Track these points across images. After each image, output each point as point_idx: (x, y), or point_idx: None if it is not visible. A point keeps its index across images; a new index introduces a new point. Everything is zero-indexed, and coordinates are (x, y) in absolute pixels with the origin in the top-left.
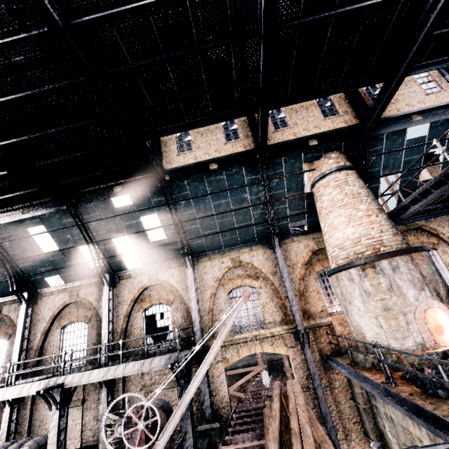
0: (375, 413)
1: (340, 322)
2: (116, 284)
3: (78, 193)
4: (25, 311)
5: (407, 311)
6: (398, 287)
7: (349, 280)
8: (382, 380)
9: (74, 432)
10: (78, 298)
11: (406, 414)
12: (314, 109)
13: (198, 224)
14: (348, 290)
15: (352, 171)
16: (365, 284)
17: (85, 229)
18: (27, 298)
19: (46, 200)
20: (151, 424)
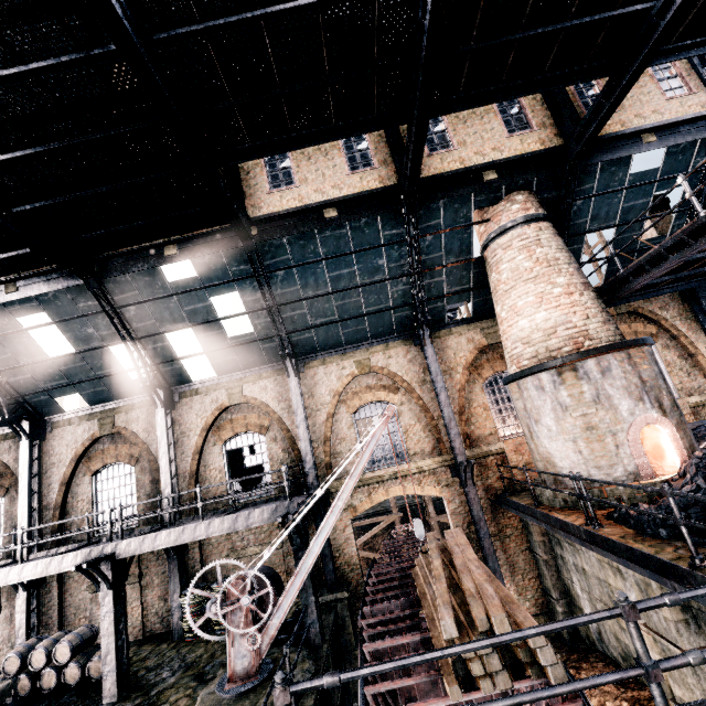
0: (560, 565)
1: (516, 449)
2: (175, 405)
3: (103, 257)
4: (29, 451)
5: (617, 429)
6: (607, 398)
7: (538, 390)
8: (580, 522)
9: (131, 619)
10: (115, 428)
11: (618, 562)
12: (493, 119)
13: (304, 309)
14: (535, 404)
15: (547, 224)
16: (562, 394)
17: (120, 318)
18: (28, 431)
19: (47, 270)
20: (257, 598)
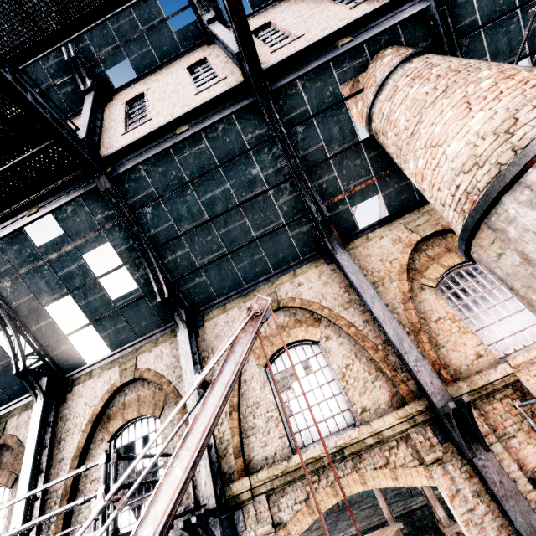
0: None
1: None
2: (66, 396)
3: None
4: None
5: None
6: None
7: None
8: None
9: None
10: (3, 437)
11: None
12: (333, 8)
13: (186, 248)
14: None
15: (434, 55)
16: None
17: None
18: None
19: None
20: None
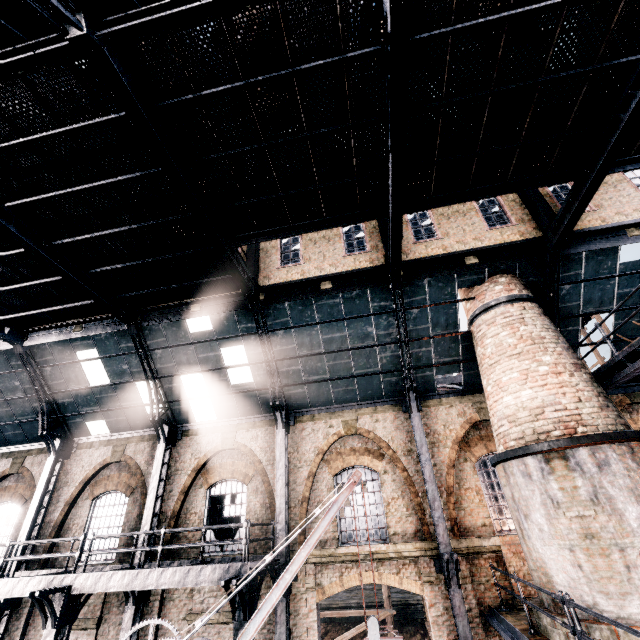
0: None
1: (515, 549)
2: (176, 442)
3: (146, 309)
4: (51, 467)
5: (626, 543)
6: (608, 499)
7: (525, 477)
8: None
9: None
10: (124, 456)
11: None
12: (475, 216)
13: (299, 365)
14: (522, 494)
15: (532, 304)
16: (551, 486)
17: (147, 359)
18: (57, 448)
19: (105, 317)
20: None
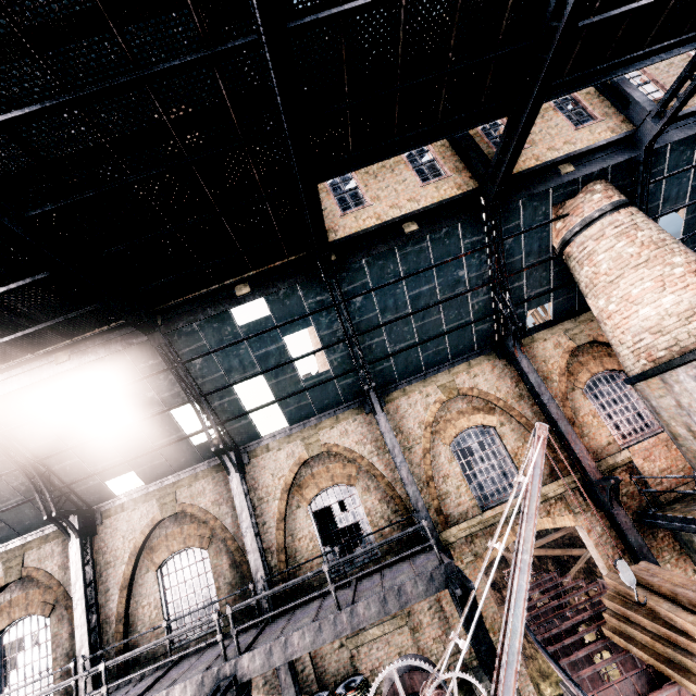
0: None
1: (644, 455)
2: (245, 467)
3: (168, 307)
4: (81, 553)
5: None
6: None
7: None
8: None
9: None
10: (179, 506)
11: None
12: (554, 116)
13: (383, 336)
14: (695, 397)
15: (635, 208)
16: None
17: (186, 375)
18: (77, 527)
19: (104, 331)
20: None
